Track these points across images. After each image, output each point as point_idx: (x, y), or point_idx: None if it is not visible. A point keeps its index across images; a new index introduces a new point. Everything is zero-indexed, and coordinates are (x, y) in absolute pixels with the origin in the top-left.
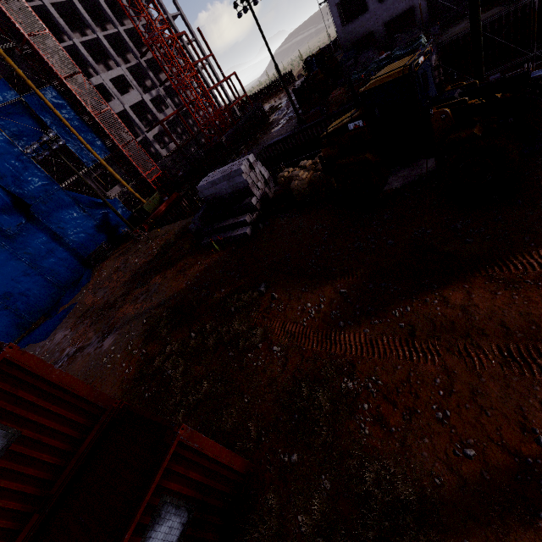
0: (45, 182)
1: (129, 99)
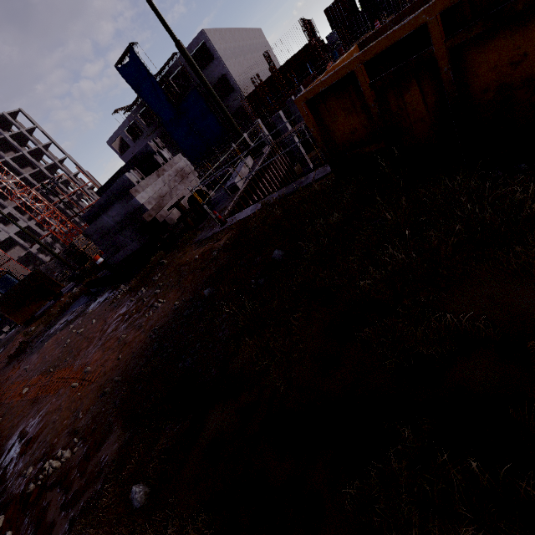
0: None
1: (15, 228)
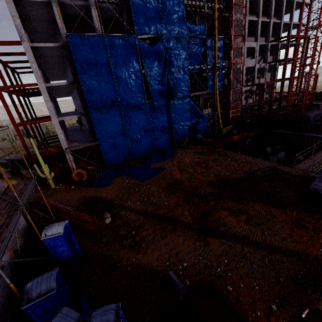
0: (185, 88)
1: (248, 63)
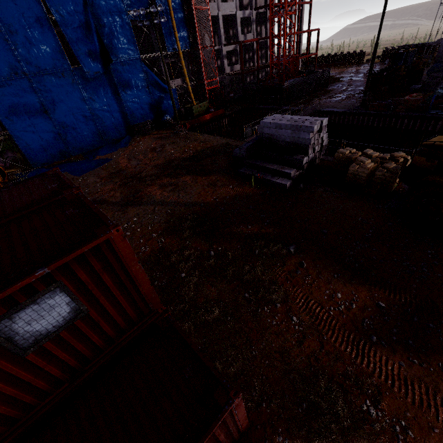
0: (131, 47)
1: (226, 8)
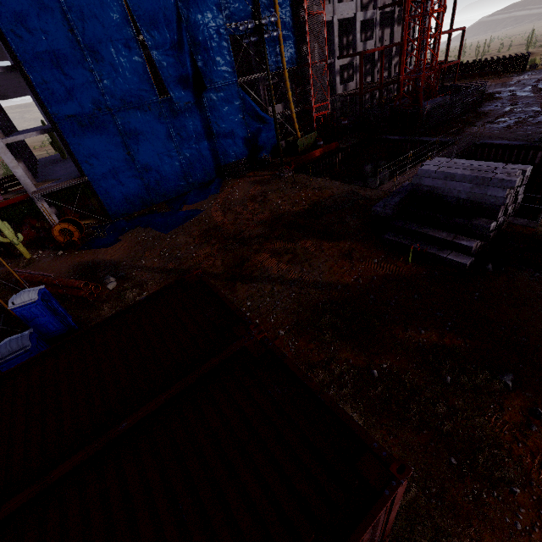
0: (227, 69)
1: (343, 10)
